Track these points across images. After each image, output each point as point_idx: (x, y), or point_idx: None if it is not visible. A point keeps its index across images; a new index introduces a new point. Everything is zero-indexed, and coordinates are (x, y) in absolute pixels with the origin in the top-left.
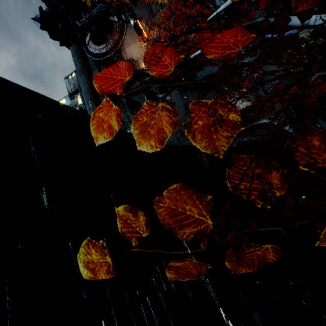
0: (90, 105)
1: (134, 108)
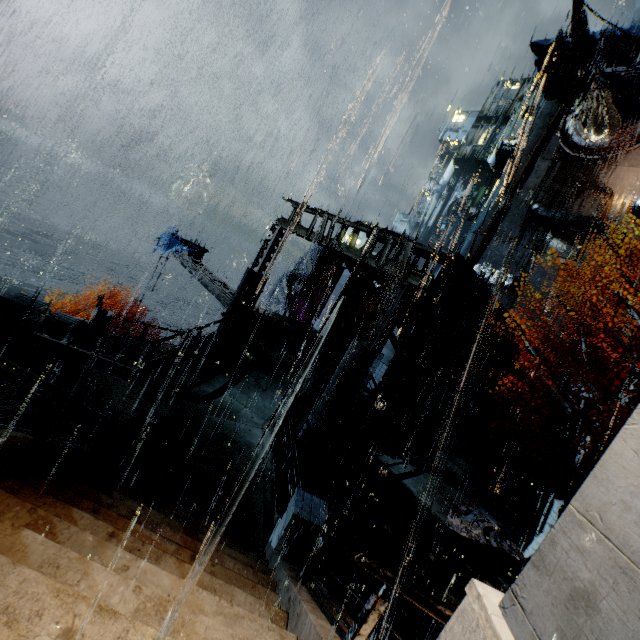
0: (493, 204)
1: (541, 254)
